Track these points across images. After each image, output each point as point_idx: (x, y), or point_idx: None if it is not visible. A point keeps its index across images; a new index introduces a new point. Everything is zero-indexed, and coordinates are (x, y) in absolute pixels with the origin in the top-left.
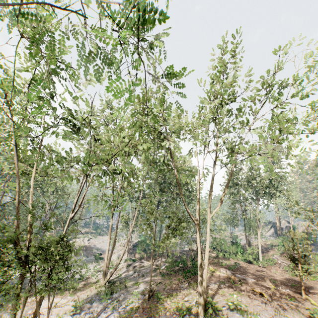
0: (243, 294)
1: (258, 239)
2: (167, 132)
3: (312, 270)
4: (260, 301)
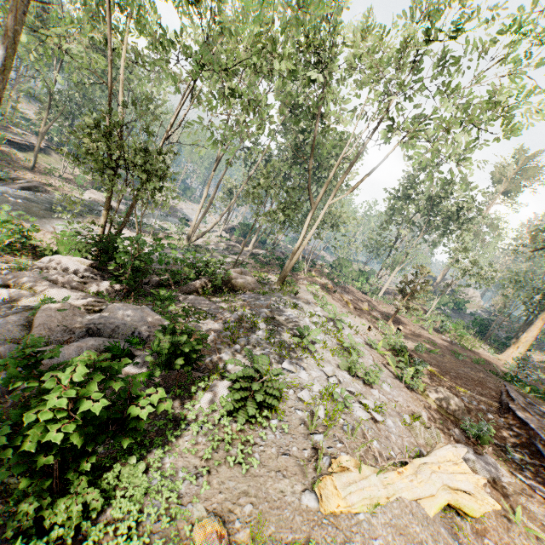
0: (329, 296)
1: (392, 275)
2: (326, 57)
3: (414, 305)
4: (341, 305)
